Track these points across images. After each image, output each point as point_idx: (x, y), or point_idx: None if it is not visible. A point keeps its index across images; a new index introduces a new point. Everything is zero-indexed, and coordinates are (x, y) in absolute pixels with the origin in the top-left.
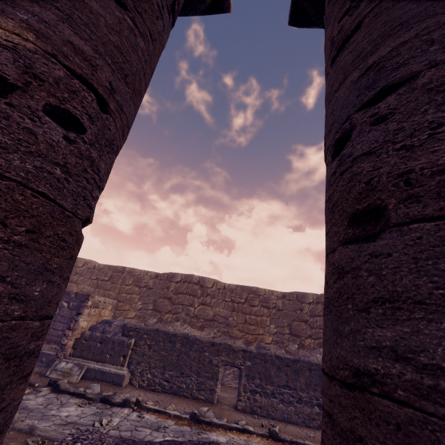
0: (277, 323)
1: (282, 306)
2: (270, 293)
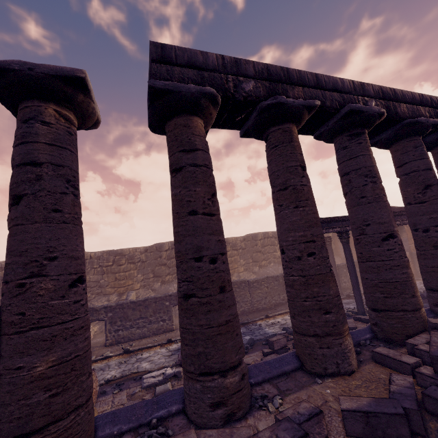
0: (143, 272)
1: (146, 258)
2: (134, 251)
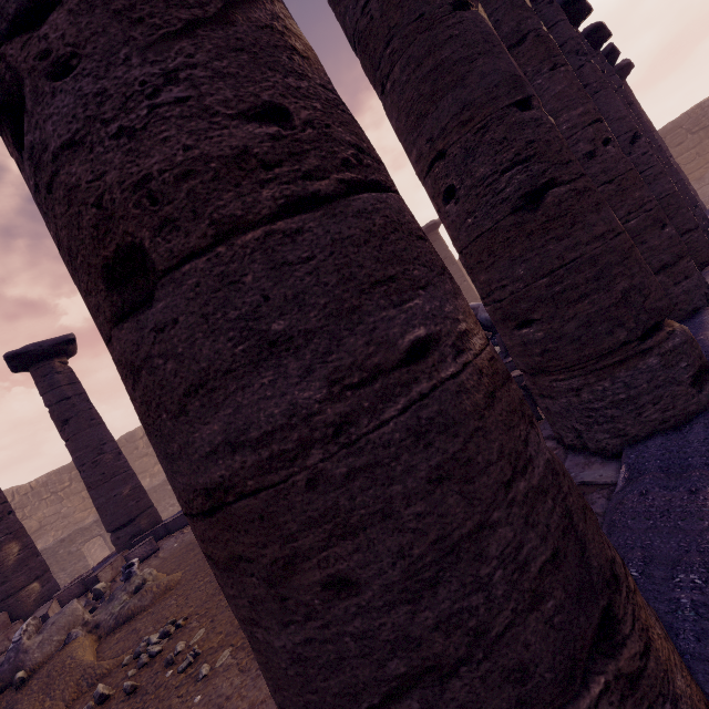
0: None
1: None
2: None
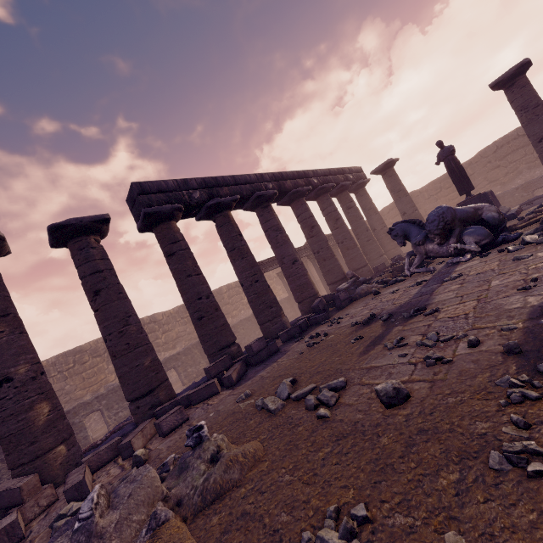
0: None
1: None
2: (95, 343)
